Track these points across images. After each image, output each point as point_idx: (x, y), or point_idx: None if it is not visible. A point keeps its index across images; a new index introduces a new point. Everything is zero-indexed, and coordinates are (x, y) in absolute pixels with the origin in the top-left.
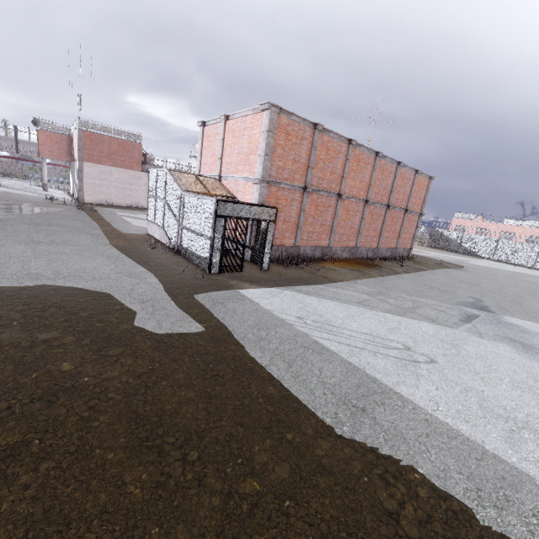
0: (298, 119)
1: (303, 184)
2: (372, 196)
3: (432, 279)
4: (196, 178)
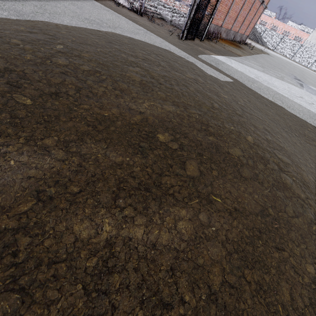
0: None
1: None
2: None
3: (268, 60)
4: None
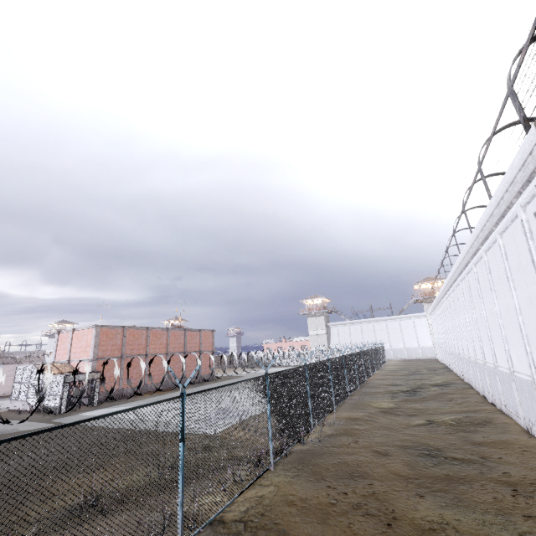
0: (113, 327)
1: (121, 354)
2: (171, 350)
3: (204, 387)
4: (53, 365)
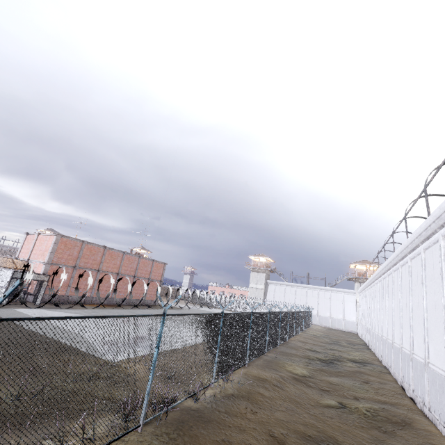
0: (73, 239)
1: (74, 265)
2: (123, 271)
3: (142, 311)
4: (12, 260)
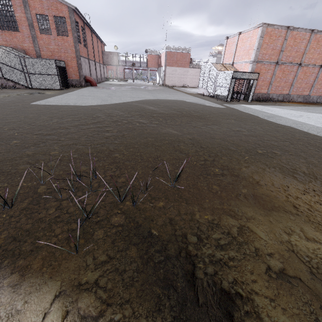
0: (278, 26)
1: (276, 60)
2: None
3: None
4: (222, 65)
